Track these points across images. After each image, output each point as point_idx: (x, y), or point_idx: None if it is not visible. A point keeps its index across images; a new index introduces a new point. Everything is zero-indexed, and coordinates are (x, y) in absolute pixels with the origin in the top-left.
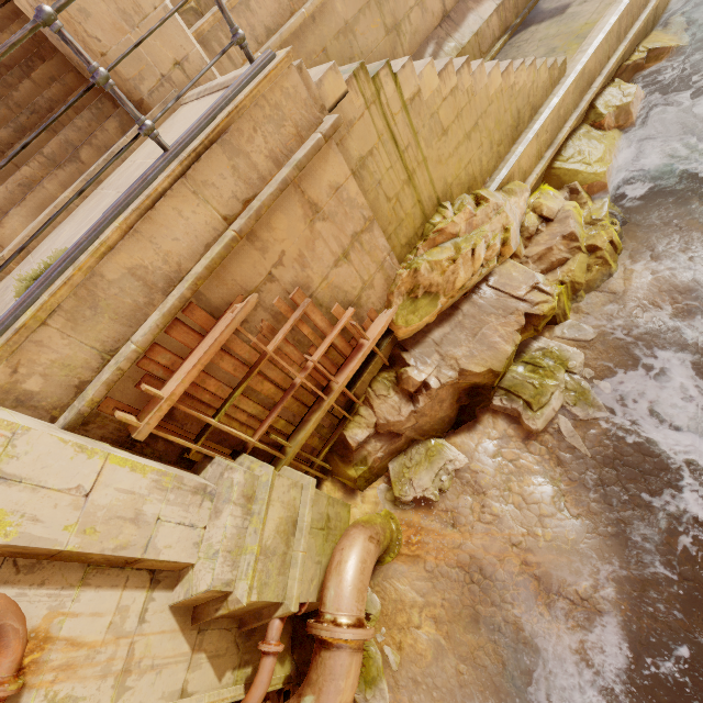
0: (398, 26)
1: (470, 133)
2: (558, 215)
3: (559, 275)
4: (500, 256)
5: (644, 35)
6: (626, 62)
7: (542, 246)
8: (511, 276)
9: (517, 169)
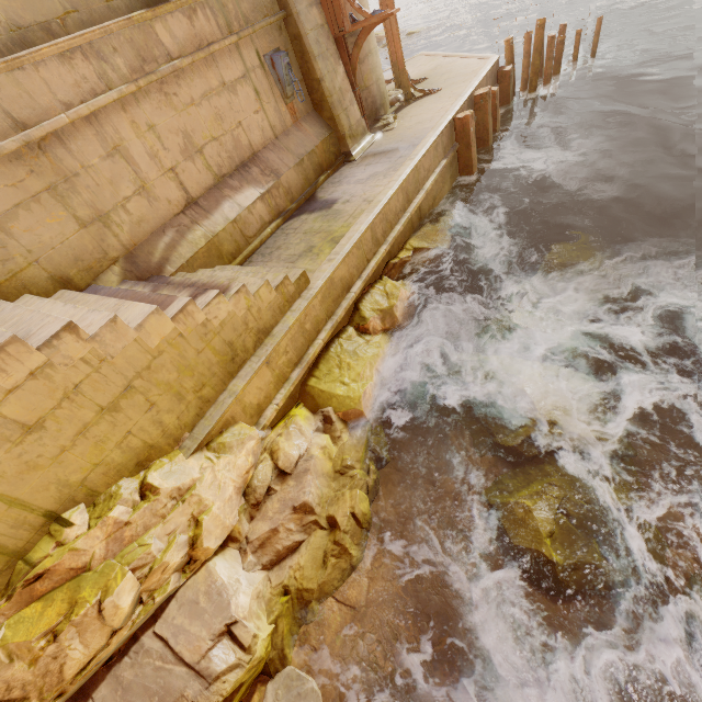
0: (105, 217)
1: (117, 402)
2: (299, 465)
3: (286, 573)
4: (190, 562)
5: (412, 232)
6: (393, 259)
7: (267, 524)
8: (196, 606)
9: (240, 408)
